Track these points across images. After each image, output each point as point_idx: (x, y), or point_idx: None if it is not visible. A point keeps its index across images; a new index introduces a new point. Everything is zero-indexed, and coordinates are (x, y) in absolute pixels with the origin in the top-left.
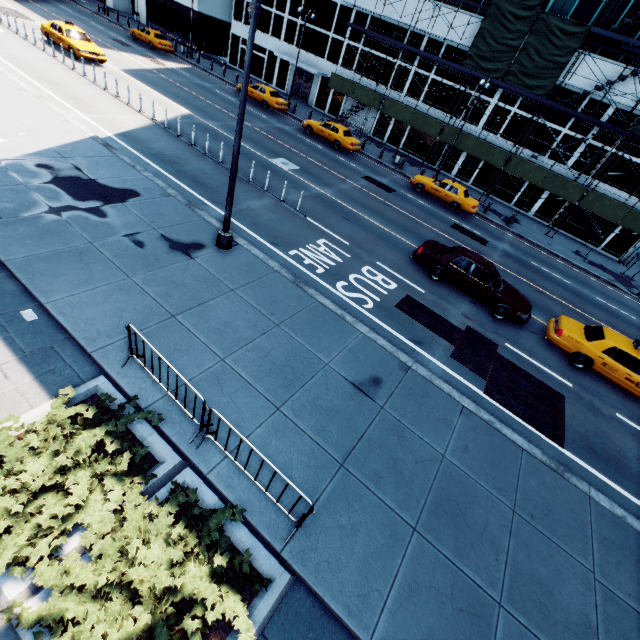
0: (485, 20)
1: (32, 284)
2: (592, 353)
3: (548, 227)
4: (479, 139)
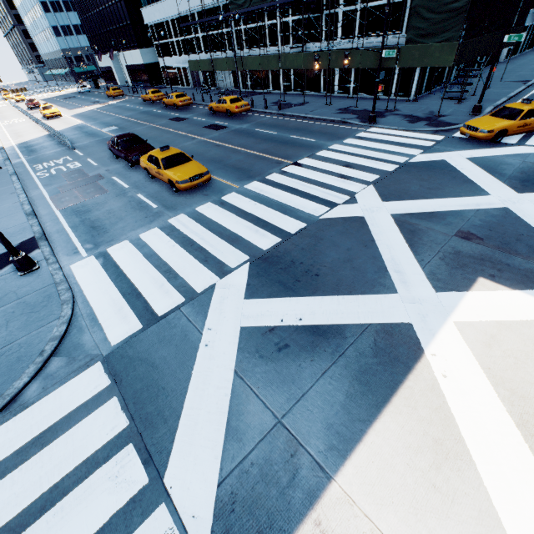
0: None
1: None
2: (145, 164)
3: (347, 98)
4: (260, 56)
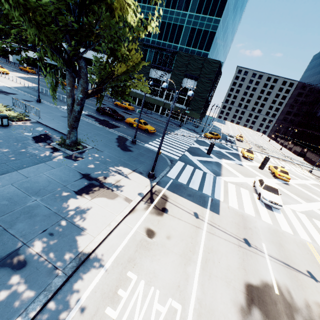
0: None
1: None
2: (132, 122)
3: (164, 116)
4: (136, 92)
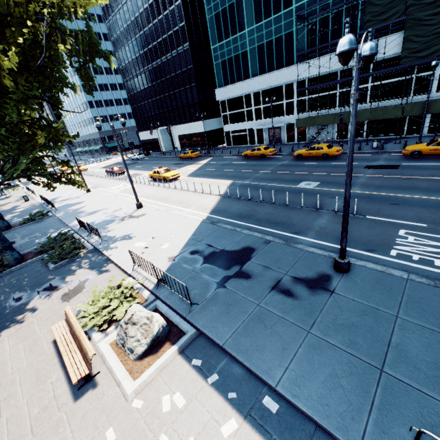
0: (406, 31)
1: (252, 365)
2: None
3: None
4: None
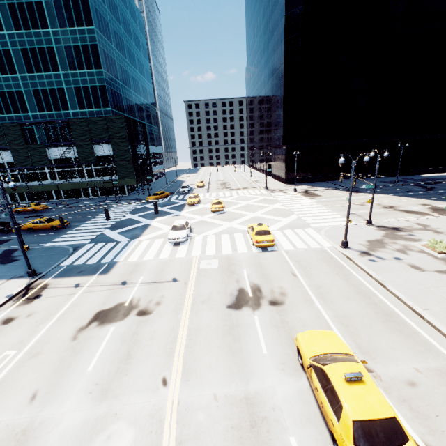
0: (12, 153)
1: None
2: (30, 226)
3: (99, 198)
4: (43, 185)
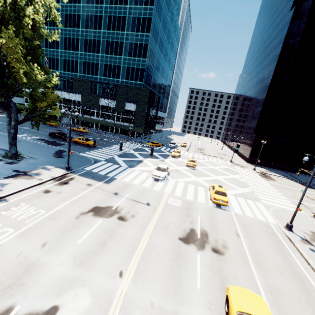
0: (82, 96)
1: None
2: (76, 140)
3: (118, 135)
4: (91, 118)
